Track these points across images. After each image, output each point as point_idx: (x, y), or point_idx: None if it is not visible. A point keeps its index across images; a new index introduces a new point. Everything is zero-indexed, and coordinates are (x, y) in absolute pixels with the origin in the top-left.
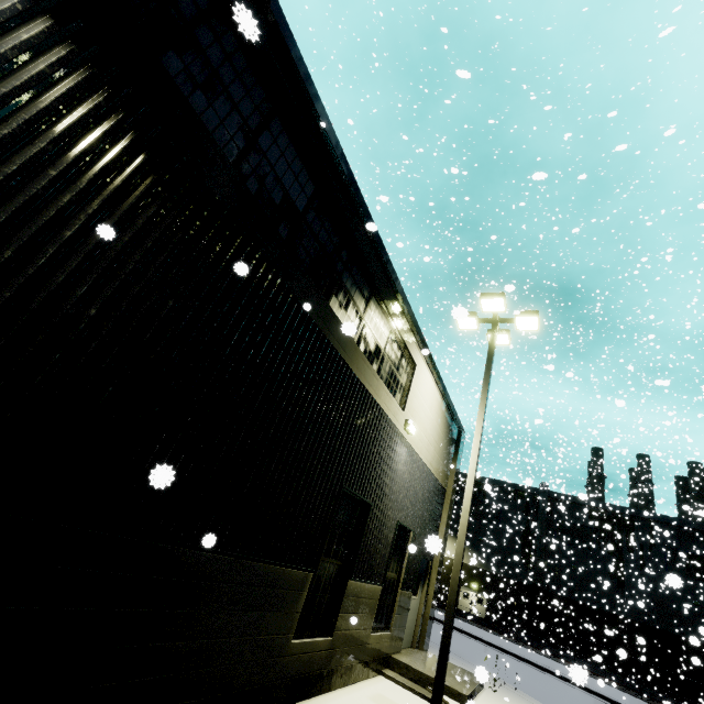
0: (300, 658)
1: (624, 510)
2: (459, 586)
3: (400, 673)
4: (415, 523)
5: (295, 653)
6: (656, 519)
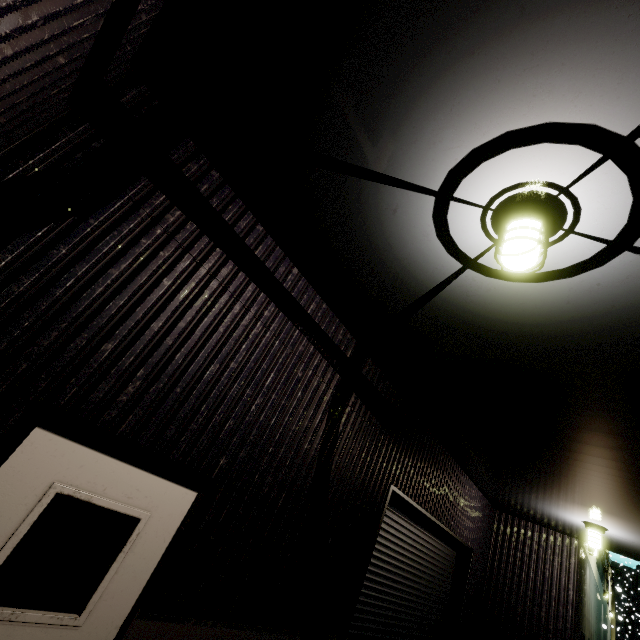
0: None
1: None
2: None
3: None
4: None
5: None
6: None
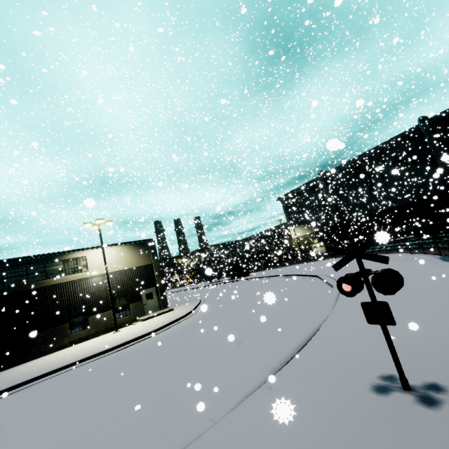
0: (77, 336)
1: (361, 157)
2: (113, 303)
3: (138, 321)
4: (127, 286)
5: (74, 336)
6: (378, 149)
